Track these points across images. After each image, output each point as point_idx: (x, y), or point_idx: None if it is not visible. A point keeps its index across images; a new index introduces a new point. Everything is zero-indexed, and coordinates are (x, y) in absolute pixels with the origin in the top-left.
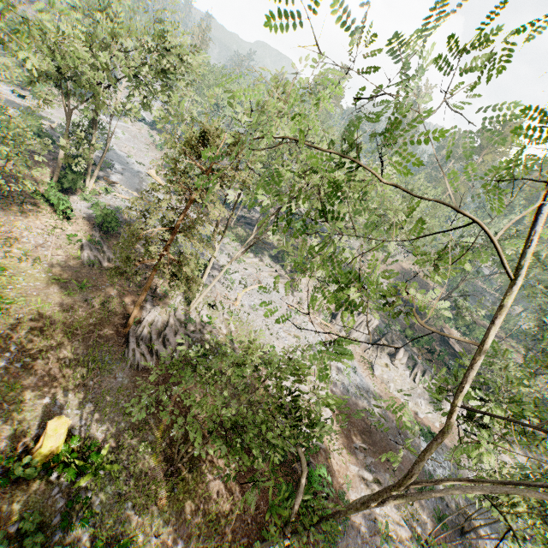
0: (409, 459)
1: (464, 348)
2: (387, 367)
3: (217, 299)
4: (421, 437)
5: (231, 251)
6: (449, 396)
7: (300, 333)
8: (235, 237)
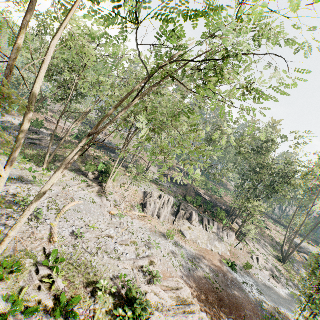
0: (245, 299)
1: (208, 196)
2: (190, 229)
3: (18, 249)
4: (232, 271)
5: (24, 174)
6: (224, 230)
7: (132, 237)
8: (25, 158)
